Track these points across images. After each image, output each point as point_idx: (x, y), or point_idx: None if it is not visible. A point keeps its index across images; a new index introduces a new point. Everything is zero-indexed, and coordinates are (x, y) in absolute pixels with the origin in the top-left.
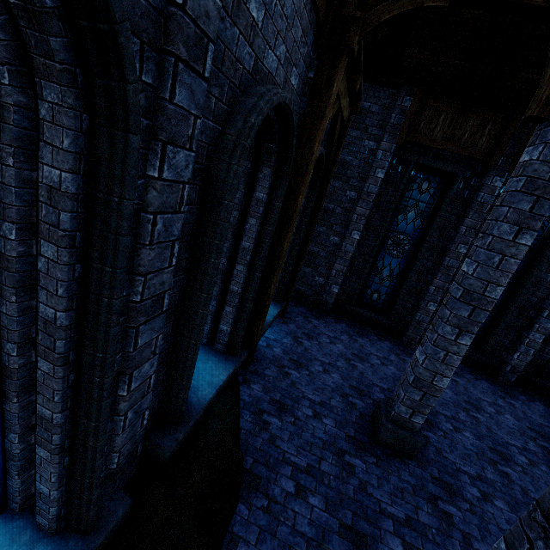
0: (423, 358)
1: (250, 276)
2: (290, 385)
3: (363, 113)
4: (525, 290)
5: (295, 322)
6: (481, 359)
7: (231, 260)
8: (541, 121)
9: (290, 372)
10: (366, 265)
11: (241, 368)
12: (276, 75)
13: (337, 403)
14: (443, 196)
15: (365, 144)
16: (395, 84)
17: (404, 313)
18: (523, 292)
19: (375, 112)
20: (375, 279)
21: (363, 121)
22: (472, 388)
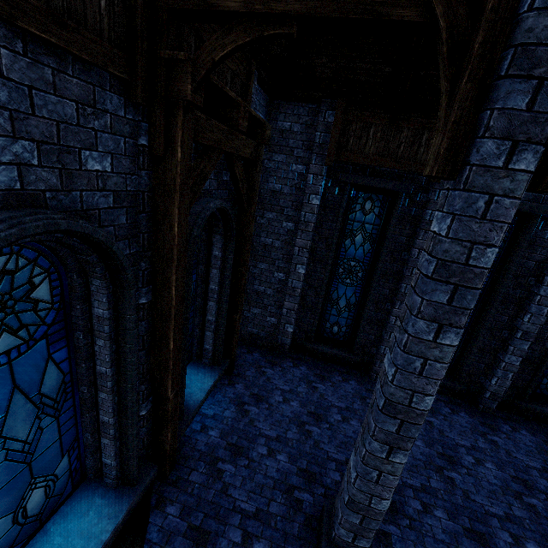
0: (354, 476)
1: (121, 401)
2: (219, 492)
3: (285, 134)
4: (493, 309)
5: (244, 379)
6: (457, 387)
7: (95, 383)
8: (447, 179)
9: (223, 468)
10: (319, 300)
11: (159, 479)
12: (26, 183)
13: (277, 507)
14: (390, 215)
15: (293, 169)
16: (314, 98)
17: (368, 345)
18: (492, 312)
19: (297, 131)
20: (332, 311)
21: (287, 143)
22: (448, 430)
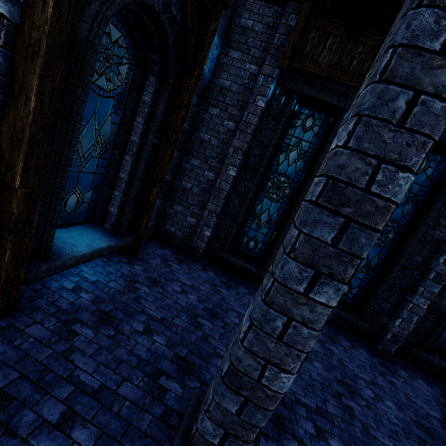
0: (246, 328)
1: None
2: (58, 354)
3: (246, 31)
4: (410, 246)
5: (146, 264)
6: (360, 324)
7: None
8: None
9: (78, 331)
10: (242, 207)
11: None
12: None
13: (130, 390)
14: (328, 135)
15: (246, 68)
16: None
17: None
18: (408, 249)
19: (258, 31)
20: (252, 225)
21: (246, 41)
22: (347, 360)
